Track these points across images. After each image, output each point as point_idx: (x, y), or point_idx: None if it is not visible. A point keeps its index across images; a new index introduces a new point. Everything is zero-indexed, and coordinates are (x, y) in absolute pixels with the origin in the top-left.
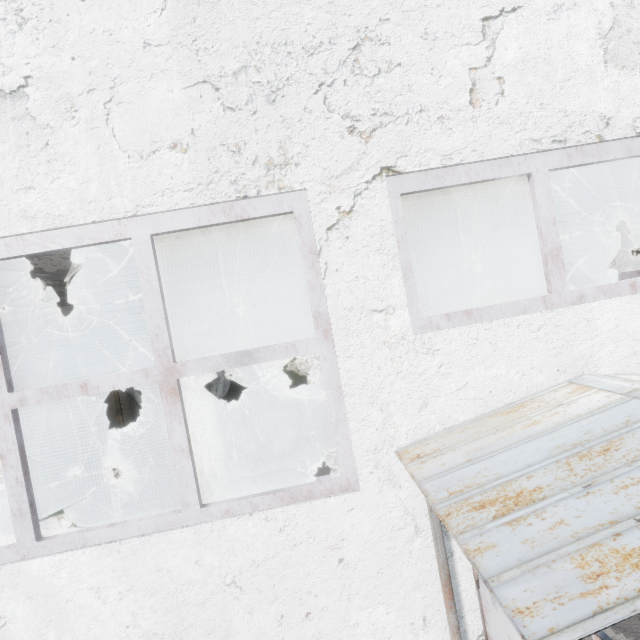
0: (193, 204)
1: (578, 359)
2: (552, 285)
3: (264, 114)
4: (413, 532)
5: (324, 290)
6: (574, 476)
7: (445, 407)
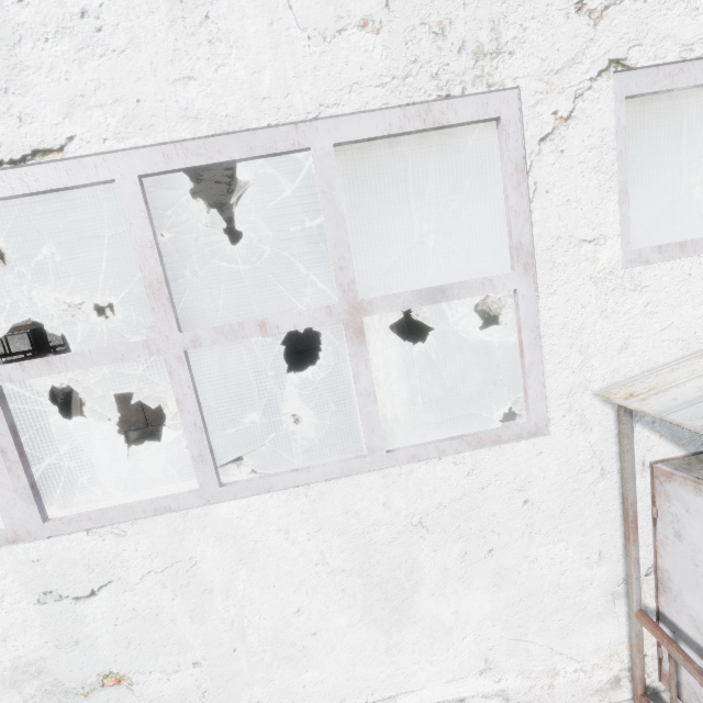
0: (386, 104)
1: None
2: None
3: None
4: (598, 475)
5: (529, 216)
6: None
7: (646, 349)
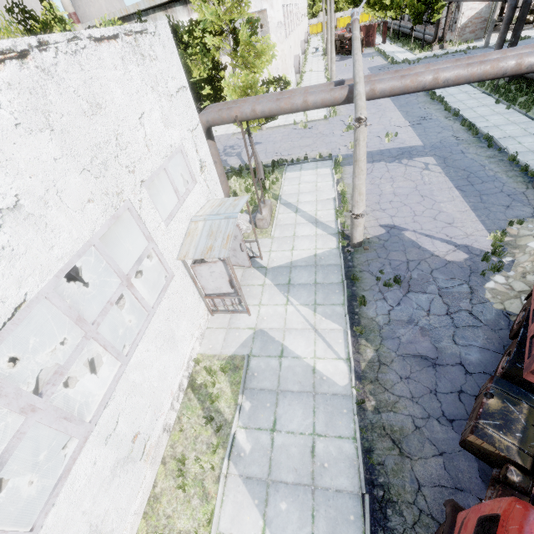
0: (106, 220)
1: (190, 215)
2: (179, 198)
3: (107, 176)
4: (185, 276)
5: (146, 228)
6: (213, 239)
7: (178, 243)
